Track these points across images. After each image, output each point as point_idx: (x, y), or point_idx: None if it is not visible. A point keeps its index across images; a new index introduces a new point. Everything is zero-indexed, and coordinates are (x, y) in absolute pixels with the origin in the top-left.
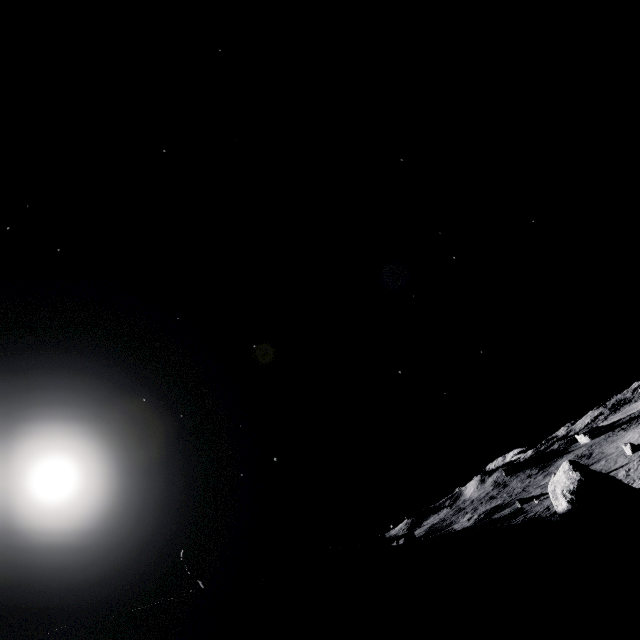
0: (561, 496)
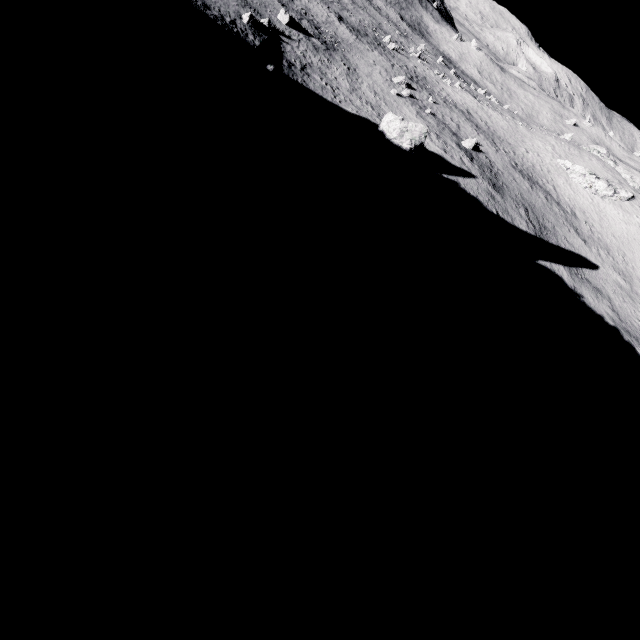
0: (410, 142)
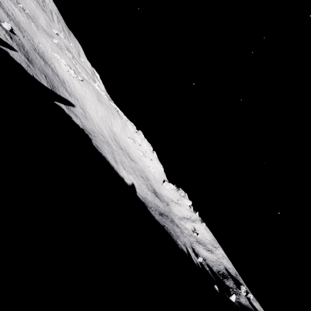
0: None
